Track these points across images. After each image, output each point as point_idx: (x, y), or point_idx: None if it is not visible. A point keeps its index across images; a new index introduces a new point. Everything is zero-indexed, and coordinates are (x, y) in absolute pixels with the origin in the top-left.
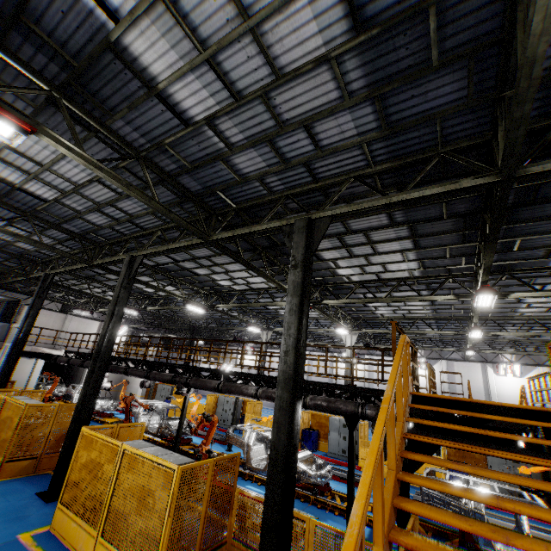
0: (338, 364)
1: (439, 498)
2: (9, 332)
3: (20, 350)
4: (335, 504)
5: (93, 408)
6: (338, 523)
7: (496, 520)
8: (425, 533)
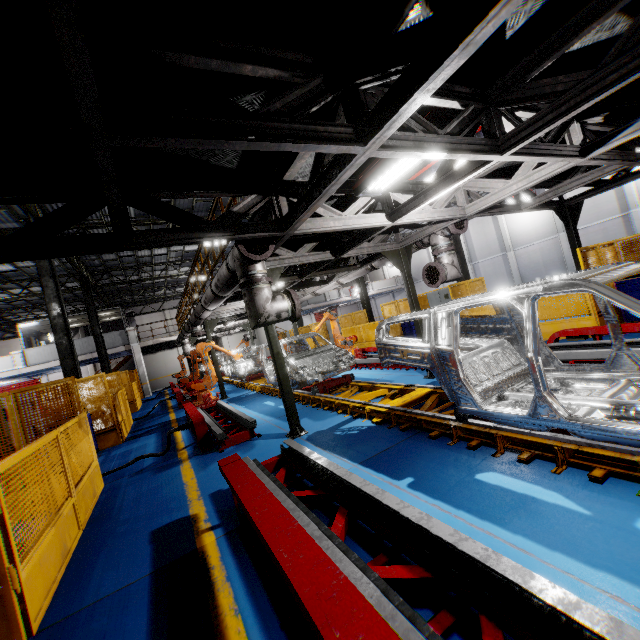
0: (507, 220)
1: (394, 350)
2: (127, 337)
3: (102, 347)
4: (327, 399)
5: (77, 375)
6: (310, 420)
7: (634, 351)
8: (424, 407)
